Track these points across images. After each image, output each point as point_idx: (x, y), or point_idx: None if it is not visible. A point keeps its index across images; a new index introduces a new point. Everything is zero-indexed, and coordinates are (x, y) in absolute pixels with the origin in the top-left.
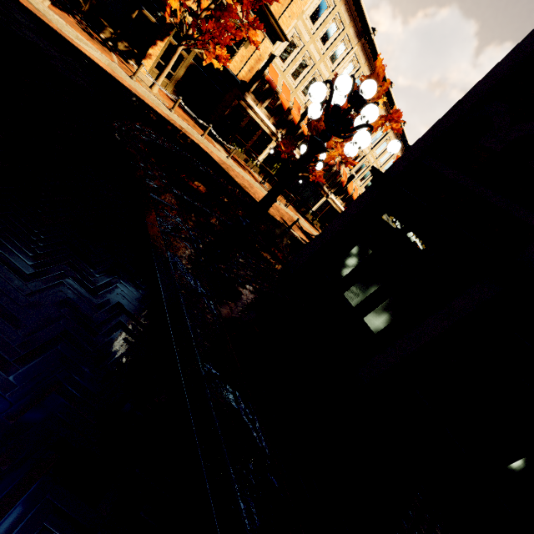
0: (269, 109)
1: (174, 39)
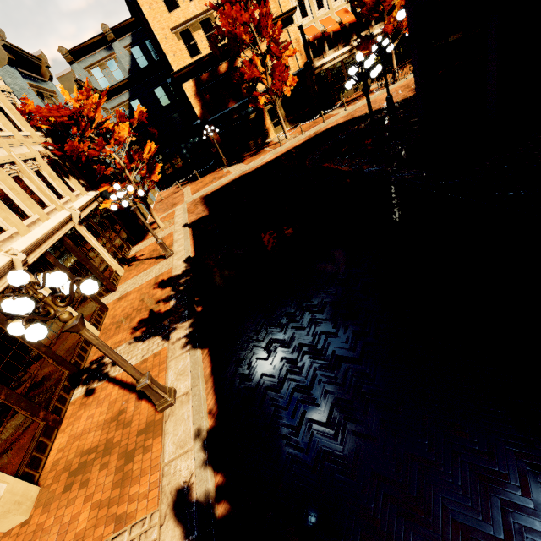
0: (331, 47)
1: (266, 106)
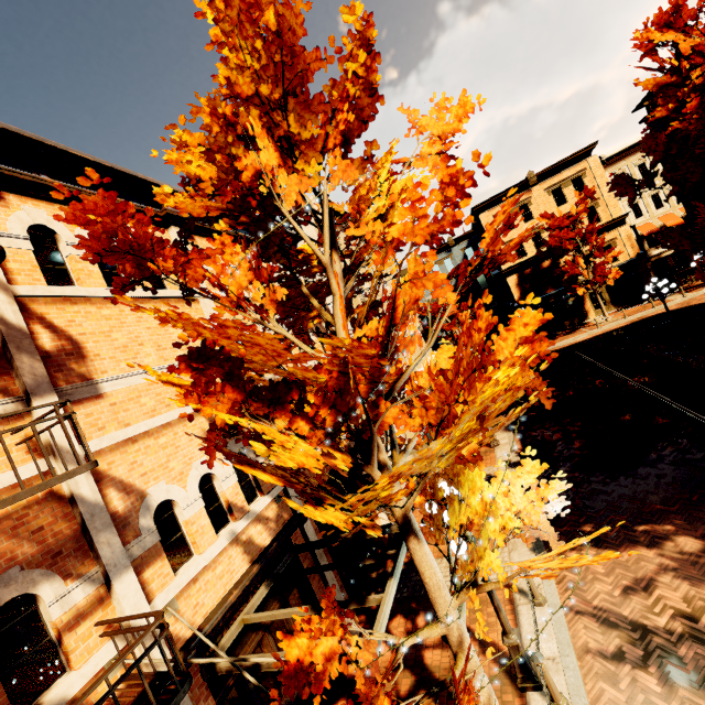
0: None
1: (587, 291)
